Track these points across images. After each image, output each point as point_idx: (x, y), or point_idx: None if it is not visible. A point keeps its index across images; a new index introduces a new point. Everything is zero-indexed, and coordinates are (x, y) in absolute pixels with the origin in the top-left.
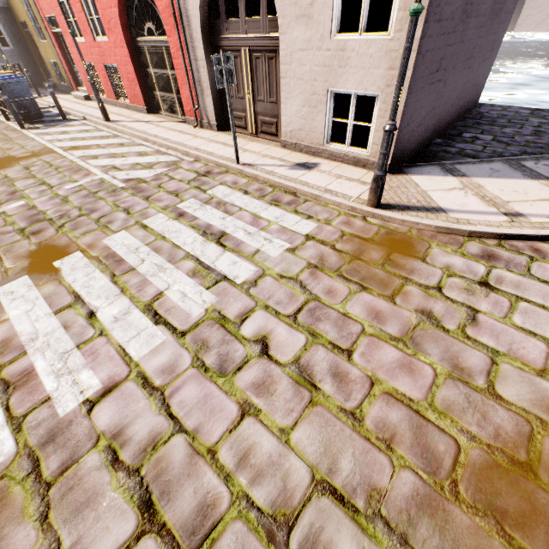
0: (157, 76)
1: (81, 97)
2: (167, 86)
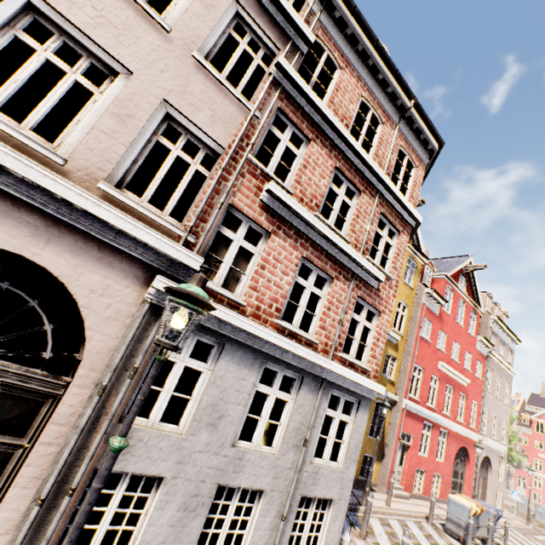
0: (453, 481)
1: (406, 495)
2: (456, 486)
